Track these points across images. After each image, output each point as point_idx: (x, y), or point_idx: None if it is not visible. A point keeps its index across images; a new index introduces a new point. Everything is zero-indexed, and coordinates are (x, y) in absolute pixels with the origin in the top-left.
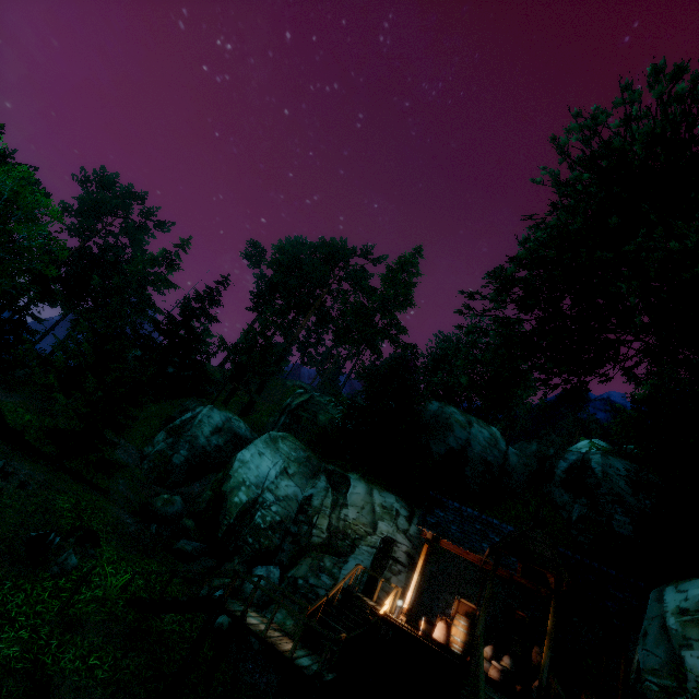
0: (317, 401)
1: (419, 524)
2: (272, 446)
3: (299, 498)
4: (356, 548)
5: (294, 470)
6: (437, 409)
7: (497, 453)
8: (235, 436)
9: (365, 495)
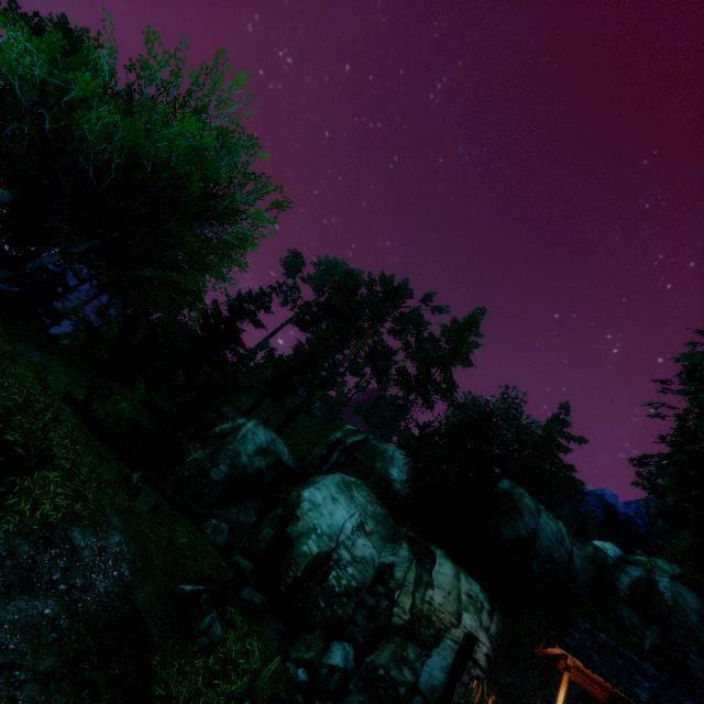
0: (373, 445)
1: (561, 646)
2: (346, 492)
3: (376, 563)
4: (441, 641)
5: (371, 527)
6: (508, 488)
7: (563, 552)
8: (278, 461)
9: (452, 577)
